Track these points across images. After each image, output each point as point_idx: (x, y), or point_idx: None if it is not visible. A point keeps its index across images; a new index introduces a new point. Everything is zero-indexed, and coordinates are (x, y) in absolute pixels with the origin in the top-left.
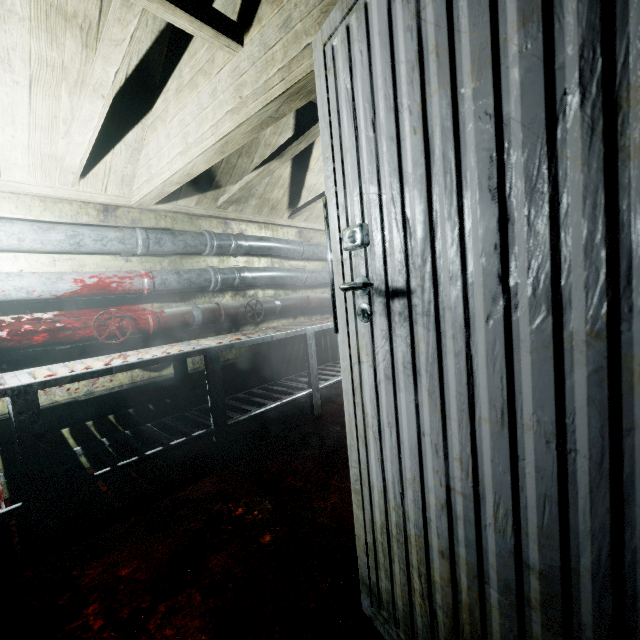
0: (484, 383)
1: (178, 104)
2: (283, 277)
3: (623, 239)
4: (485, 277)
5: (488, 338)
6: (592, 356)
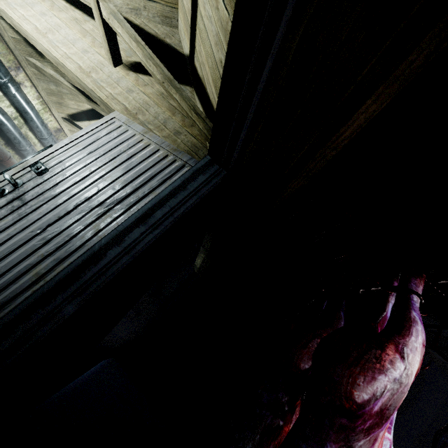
0: (2, 249)
1: (69, 21)
2: (10, 131)
3: (73, 239)
4: (47, 221)
5: (23, 237)
6: (35, 260)
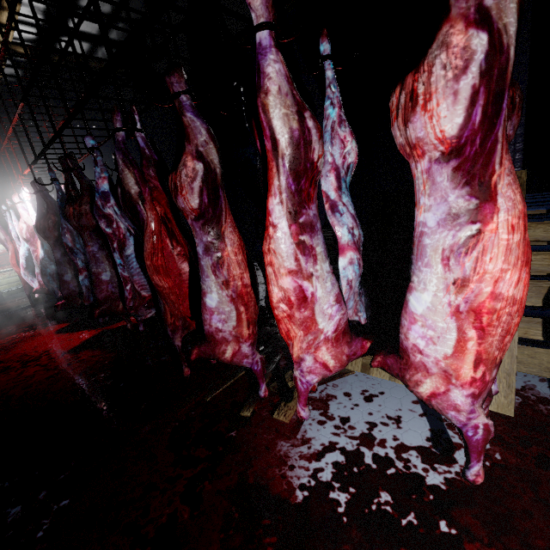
0: None
1: None
2: None
3: None
4: None
5: None
6: None
